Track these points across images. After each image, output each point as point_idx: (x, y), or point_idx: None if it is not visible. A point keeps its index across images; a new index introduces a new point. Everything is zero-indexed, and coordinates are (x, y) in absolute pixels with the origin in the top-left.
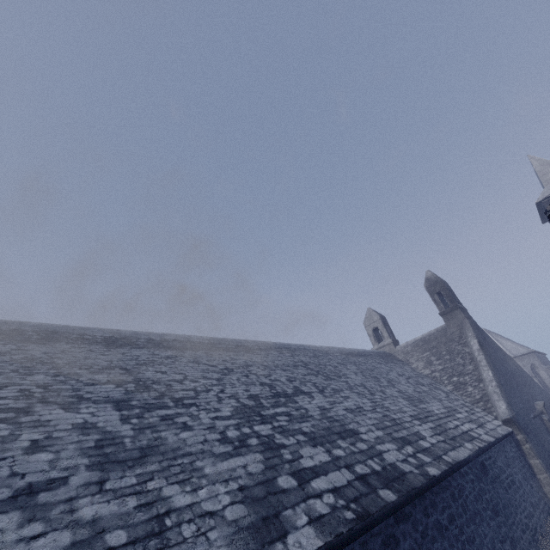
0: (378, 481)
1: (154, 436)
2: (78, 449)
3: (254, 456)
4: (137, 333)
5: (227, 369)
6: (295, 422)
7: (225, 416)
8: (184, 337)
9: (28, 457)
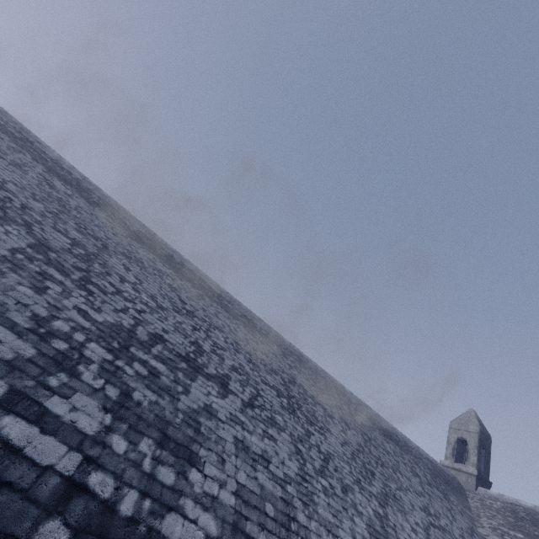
0: (85, 515)
1: (3, 269)
2: None
3: (26, 348)
4: (167, 245)
5: (190, 312)
6: (144, 382)
7: (92, 317)
8: (202, 274)
9: None
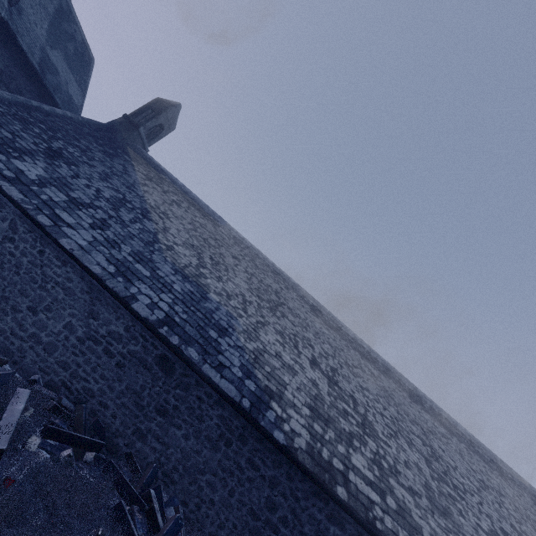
0: None
1: (447, 504)
2: (419, 480)
3: None
4: (425, 397)
5: (483, 482)
6: None
7: (484, 529)
8: (453, 420)
9: (406, 469)
